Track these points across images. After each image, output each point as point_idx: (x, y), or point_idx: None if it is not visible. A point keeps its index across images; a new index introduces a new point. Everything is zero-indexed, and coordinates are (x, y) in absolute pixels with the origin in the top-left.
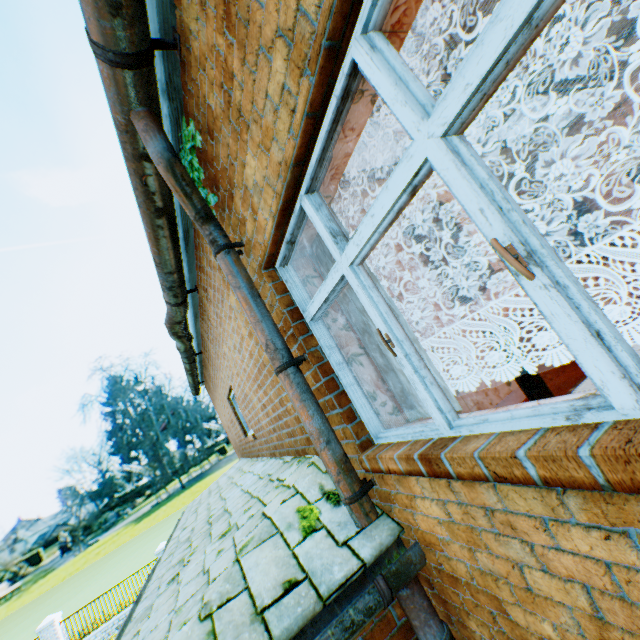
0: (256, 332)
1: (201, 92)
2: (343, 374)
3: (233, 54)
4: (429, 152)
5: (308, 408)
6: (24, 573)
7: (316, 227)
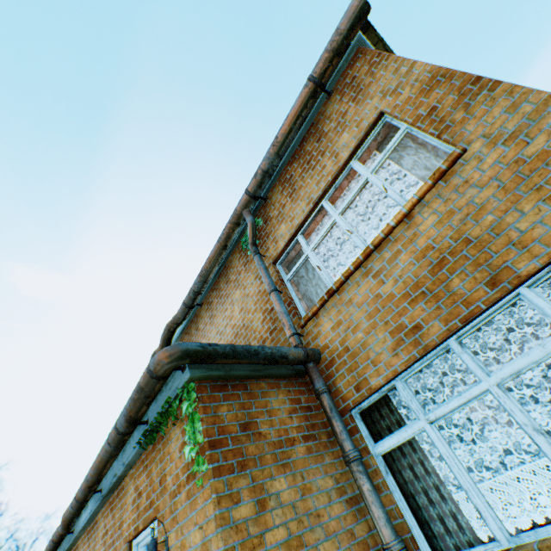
0: (265, 279)
1: (268, 211)
2: (296, 299)
3: (288, 202)
4: (335, 218)
5: (281, 303)
6: None
7: (301, 243)
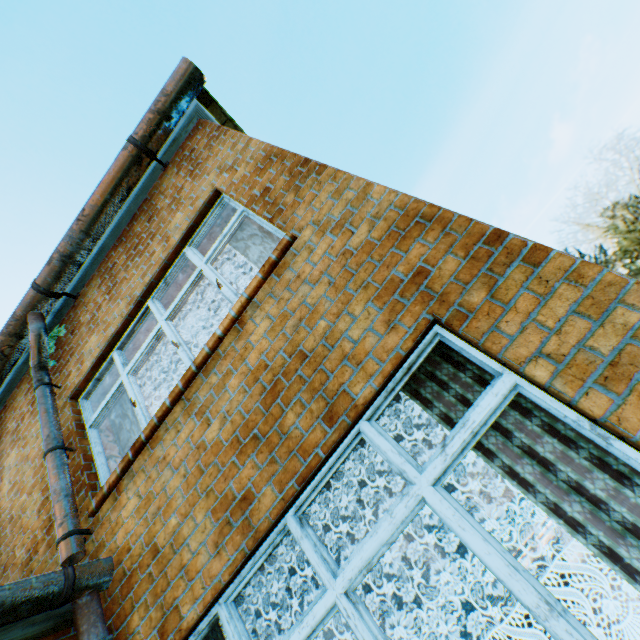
0: (44, 429)
1: (79, 315)
2: (100, 457)
3: (106, 301)
4: (162, 324)
5: (63, 473)
6: None
7: (117, 362)
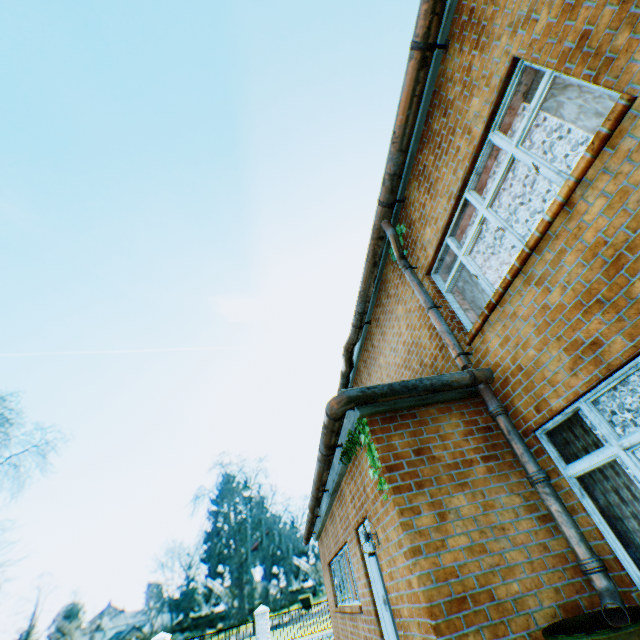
0: (420, 296)
1: (409, 214)
2: (459, 312)
3: (427, 201)
4: (483, 213)
5: (441, 322)
6: (114, 639)
7: (451, 247)
